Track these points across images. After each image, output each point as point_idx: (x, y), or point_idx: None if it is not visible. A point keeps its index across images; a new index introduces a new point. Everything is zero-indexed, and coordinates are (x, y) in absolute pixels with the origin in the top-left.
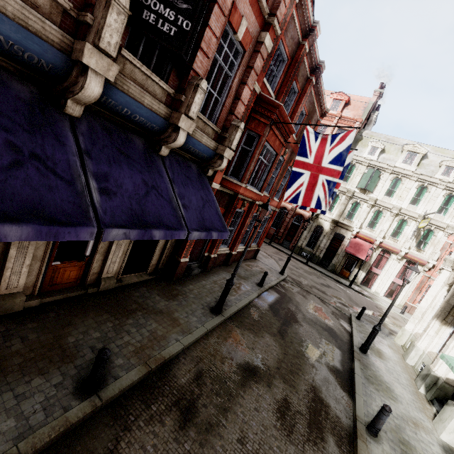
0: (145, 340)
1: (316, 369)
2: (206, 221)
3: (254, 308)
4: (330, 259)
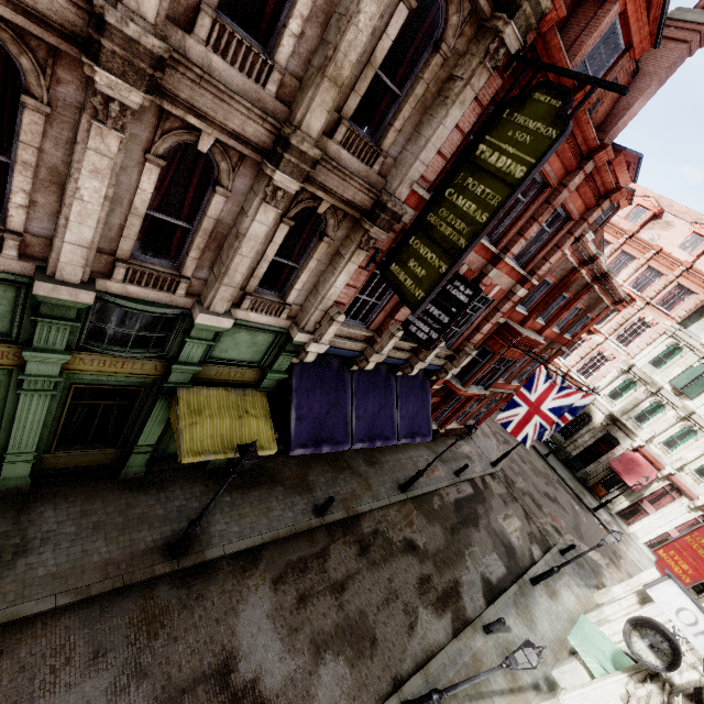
0: (348, 494)
1: (468, 572)
2: (415, 426)
3: (438, 496)
4: (586, 463)
